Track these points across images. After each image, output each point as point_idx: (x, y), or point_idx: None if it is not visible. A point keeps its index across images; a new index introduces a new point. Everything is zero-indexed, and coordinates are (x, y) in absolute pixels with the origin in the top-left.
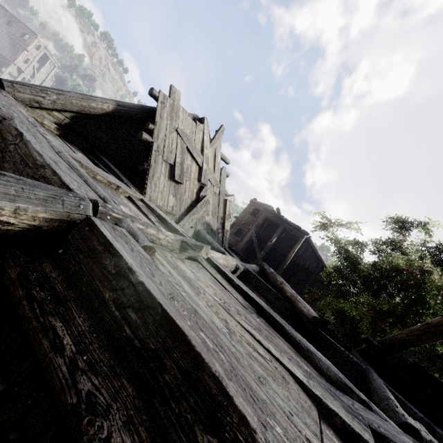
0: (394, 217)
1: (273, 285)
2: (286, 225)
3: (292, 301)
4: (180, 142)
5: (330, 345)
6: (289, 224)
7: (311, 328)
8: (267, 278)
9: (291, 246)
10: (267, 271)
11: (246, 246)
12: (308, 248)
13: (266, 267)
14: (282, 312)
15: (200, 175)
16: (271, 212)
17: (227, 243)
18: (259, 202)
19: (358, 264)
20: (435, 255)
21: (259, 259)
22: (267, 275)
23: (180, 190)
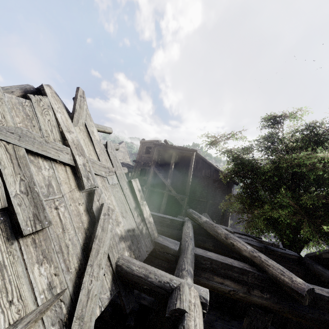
0: (268, 117)
1: (216, 238)
2: (177, 151)
3: (258, 265)
4: (4, 151)
5: (324, 300)
6: (179, 149)
7: (307, 303)
8: (203, 229)
9: (186, 163)
10: (200, 222)
11: (153, 179)
12: (198, 160)
13: (195, 216)
14: (256, 286)
15: (78, 179)
16: (161, 145)
17: (155, 231)
18: (147, 141)
19: (253, 165)
20: (307, 135)
21: (169, 186)
22: (202, 226)
23: (51, 235)
